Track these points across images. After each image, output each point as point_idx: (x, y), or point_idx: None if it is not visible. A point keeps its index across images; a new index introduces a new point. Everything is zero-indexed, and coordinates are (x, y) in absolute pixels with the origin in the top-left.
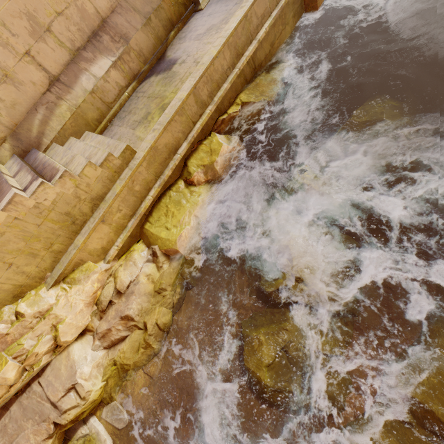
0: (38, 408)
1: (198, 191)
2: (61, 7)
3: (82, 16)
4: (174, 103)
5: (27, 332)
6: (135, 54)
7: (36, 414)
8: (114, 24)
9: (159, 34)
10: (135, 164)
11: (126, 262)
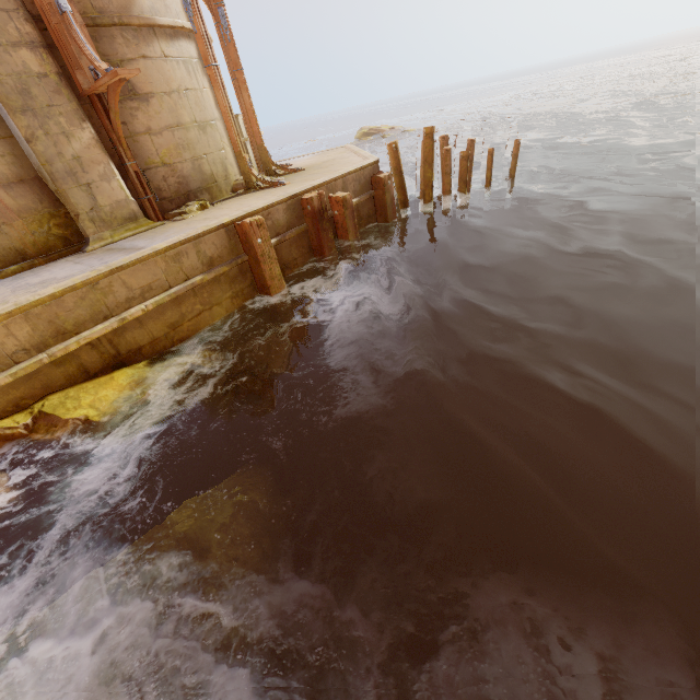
0: None
1: None
2: None
3: None
4: None
5: None
6: None
7: None
8: None
9: None
10: None
11: None
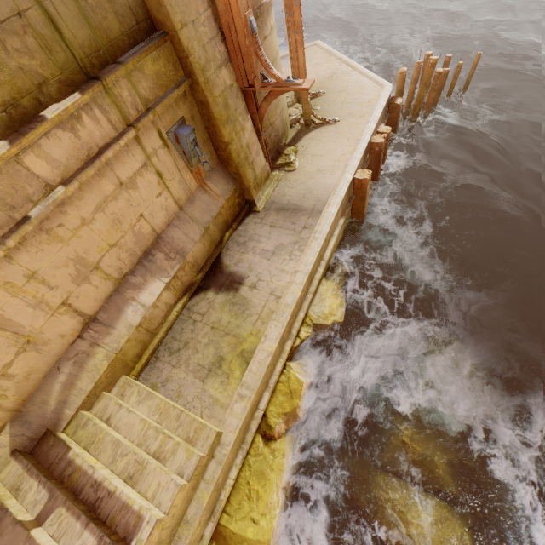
0: None
1: (281, 448)
2: (116, 238)
3: (137, 239)
4: (262, 358)
5: None
6: (189, 266)
7: None
8: (169, 239)
9: (215, 238)
10: (225, 455)
11: None
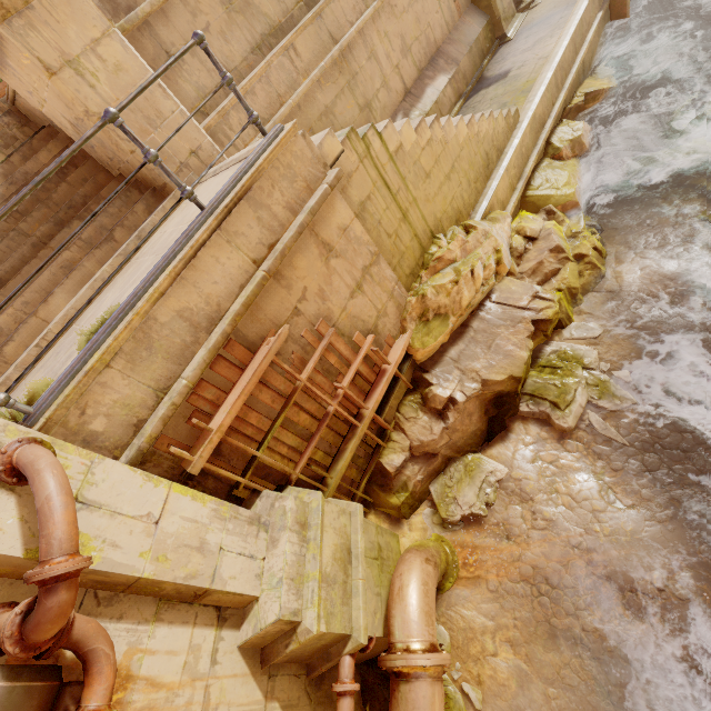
0: (505, 316)
1: (570, 163)
2: (417, 35)
3: (427, 43)
4: (542, 81)
5: (478, 247)
6: (461, 76)
7: (505, 321)
8: (445, 52)
9: (476, 62)
10: (526, 123)
11: (524, 219)
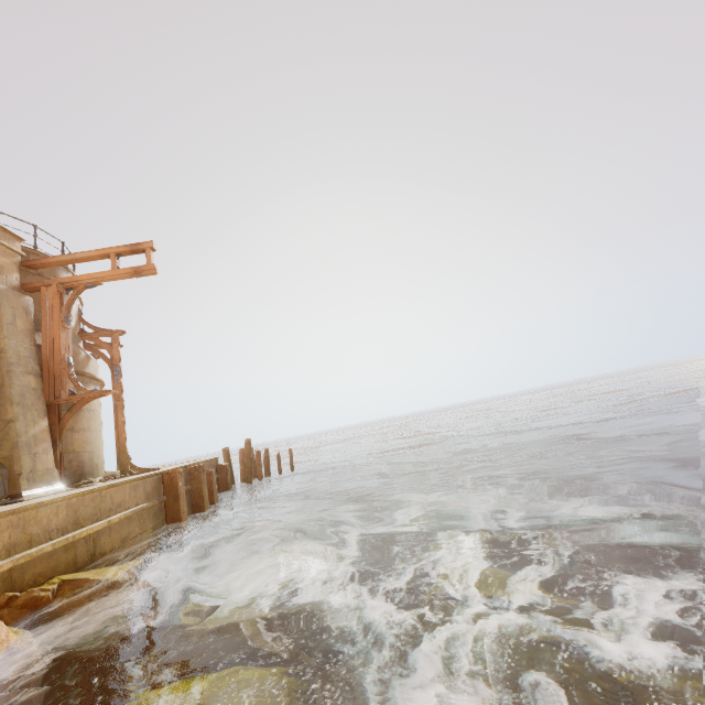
0: None
1: None
2: None
3: None
4: None
5: None
6: None
7: None
8: None
9: None
10: None
11: None
